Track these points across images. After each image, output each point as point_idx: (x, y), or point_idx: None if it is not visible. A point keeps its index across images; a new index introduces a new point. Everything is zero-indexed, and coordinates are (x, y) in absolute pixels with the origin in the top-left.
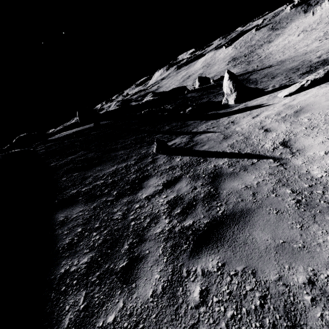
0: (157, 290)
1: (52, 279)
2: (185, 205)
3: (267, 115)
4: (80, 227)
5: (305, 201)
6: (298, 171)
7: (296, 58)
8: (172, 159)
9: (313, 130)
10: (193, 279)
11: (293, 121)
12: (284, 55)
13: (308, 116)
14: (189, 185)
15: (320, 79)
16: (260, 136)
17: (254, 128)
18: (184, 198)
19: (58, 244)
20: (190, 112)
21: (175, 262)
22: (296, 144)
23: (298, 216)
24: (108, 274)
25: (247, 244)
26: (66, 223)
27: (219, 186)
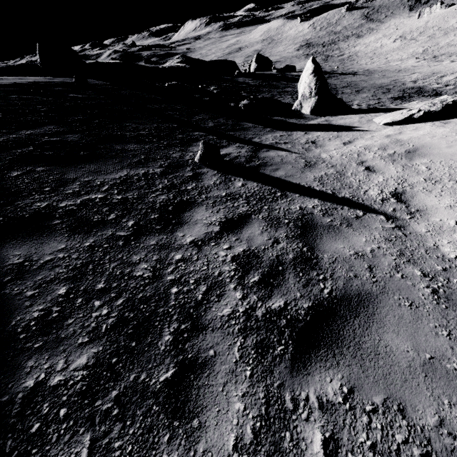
0: (243, 435)
1: (4, 405)
2: (266, 270)
3: (366, 146)
4: (64, 285)
5: (443, 293)
6: (423, 243)
7: (387, 74)
8: (229, 180)
9: (435, 186)
10: (306, 417)
11: (406, 164)
12: (371, 64)
13: (426, 163)
14: (266, 233)
15: (435, 114)
16: (360, 175)
17: (350, 161)
18: (262, 255)
19: (13, 320)
20: (247, 108)
21: (267, 380)
22: (415, 201)
23: (441, 316)
24: (138, 395)
25: (380, 356)
26: (29, 272)
27: (316, 246)
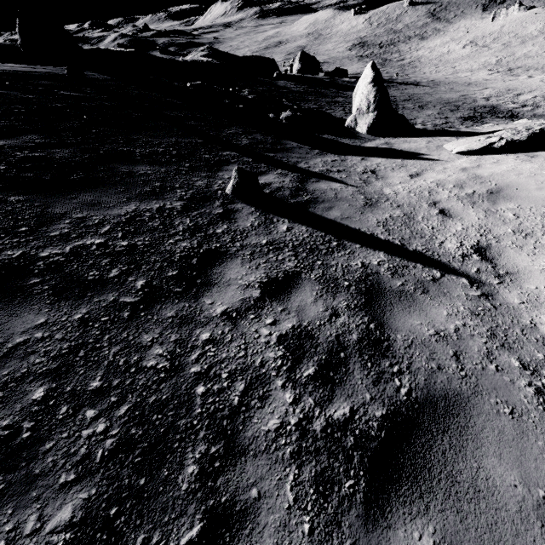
0: None
1: None
2: (324, 358)
3: (439, 182)
4: (42, 384)
5: None
6: (517, 320)
7: (455, 87)
8: (270, 222)
9: (527, 241)
10: None
11: (489, 209)
12: (437, 73)
13: (513, 209)
14: (321, 302)
15: (519, 144)
16: (433, 221)
17: (420, 201)
18: (317, 335)
19: None
20: (289, 121)
21: (333, 538)
22: (503, 260)
23: None
24: None
25: (480, 495)
26: None
27: (386, 321)
